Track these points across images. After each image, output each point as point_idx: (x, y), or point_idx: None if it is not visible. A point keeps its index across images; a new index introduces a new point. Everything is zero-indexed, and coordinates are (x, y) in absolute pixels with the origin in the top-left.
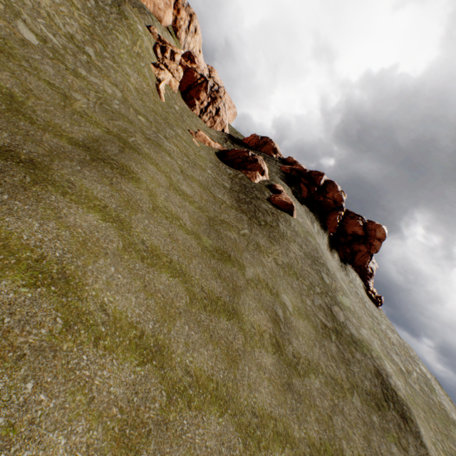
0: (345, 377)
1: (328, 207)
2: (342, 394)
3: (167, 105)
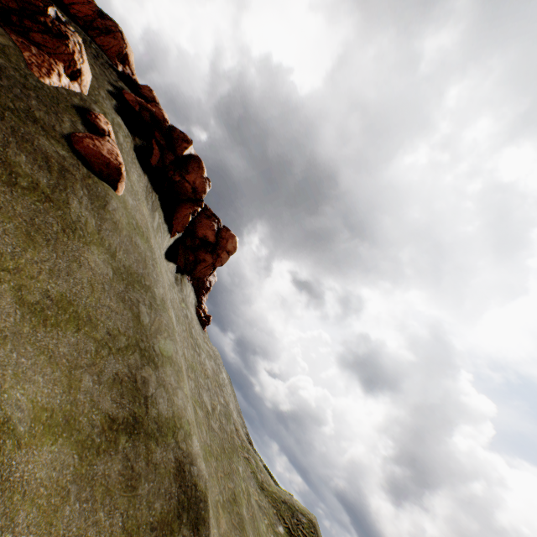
0: (122, 526)
1: (184, 195)
2: None
3: None
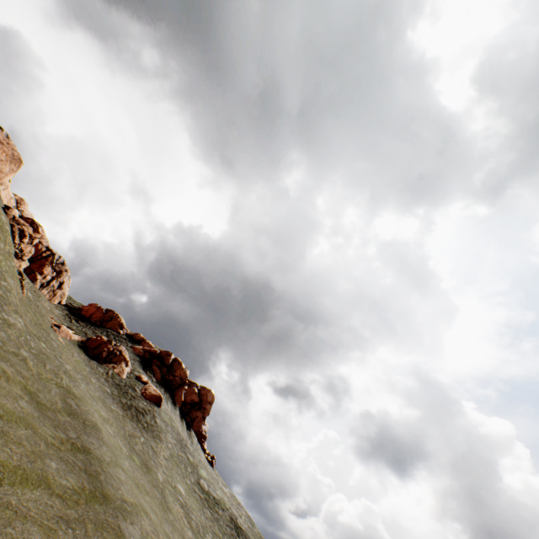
0: (219, 531)
1: (177, 384)
2: None
3: (28, 299)
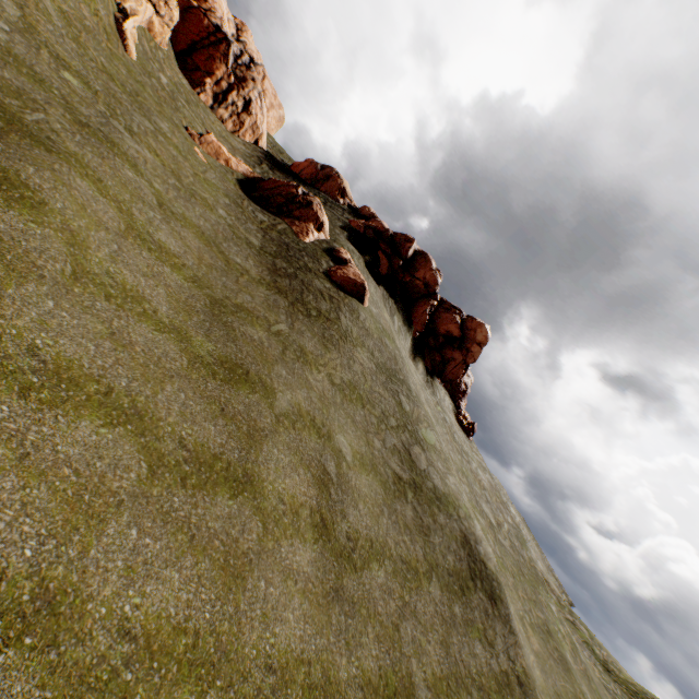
0: (423, 556)
1: (417, 293)
2: (416, 583)
3: (141, 67)
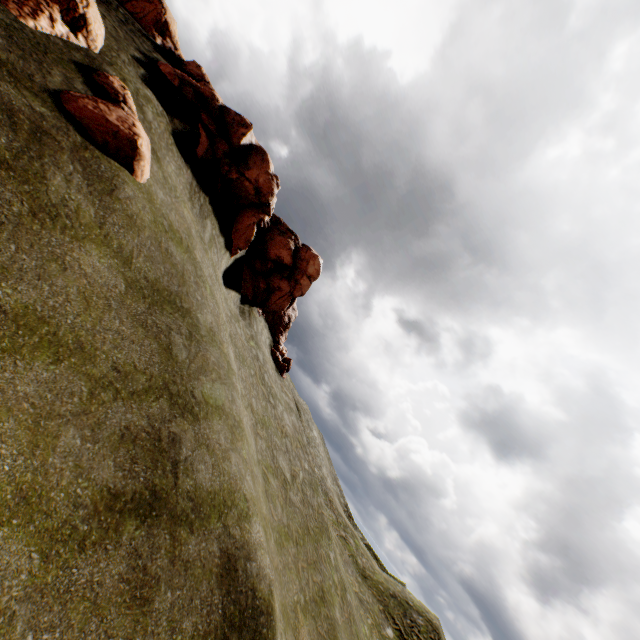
0: None
1: (245, 199)
2: None
3: None
